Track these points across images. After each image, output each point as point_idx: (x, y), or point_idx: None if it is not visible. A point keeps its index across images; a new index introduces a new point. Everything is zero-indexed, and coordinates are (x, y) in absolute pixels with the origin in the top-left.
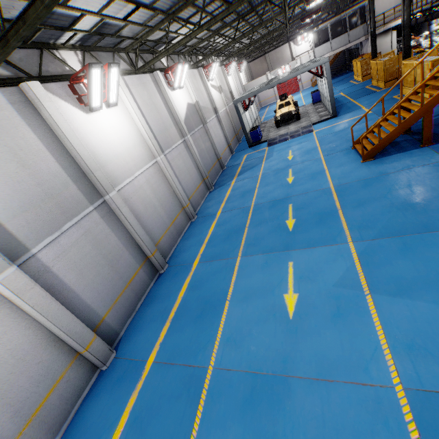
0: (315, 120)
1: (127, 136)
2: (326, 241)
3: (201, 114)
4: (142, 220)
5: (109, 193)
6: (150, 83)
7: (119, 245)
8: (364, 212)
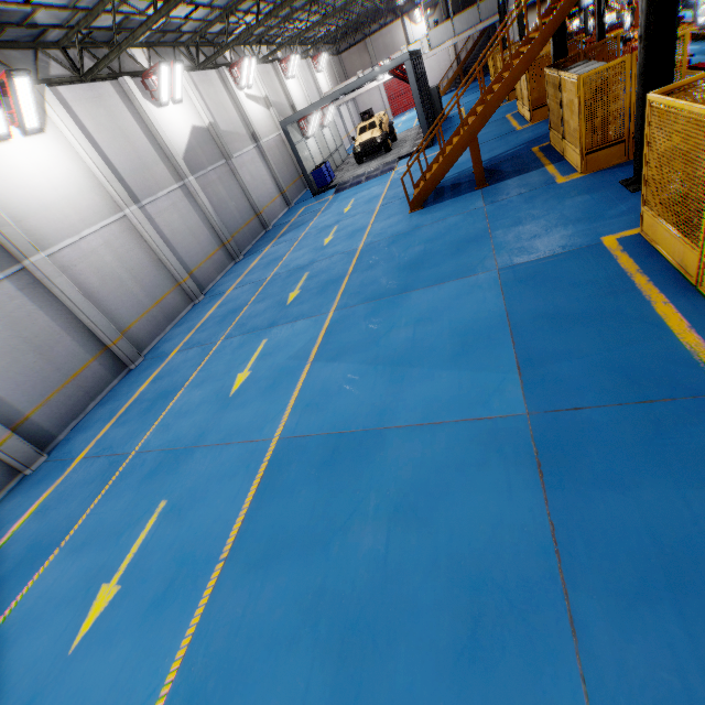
0: (404, 152)
1: (66, 177)
2: (312, 313)
3: (220, 144)
4: (96, 297)
5: (30, 257)
6: (112, 96)
7: (54, 327)
8: (367, 276)
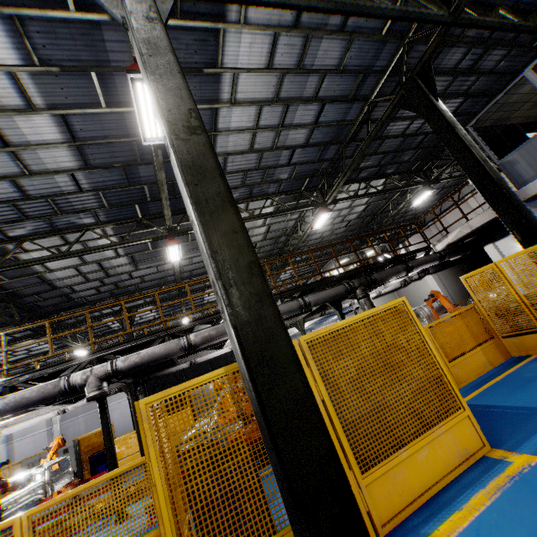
0: None
1: None
2: None
3: None
4: None
5: None
6: None
7: None
8: None
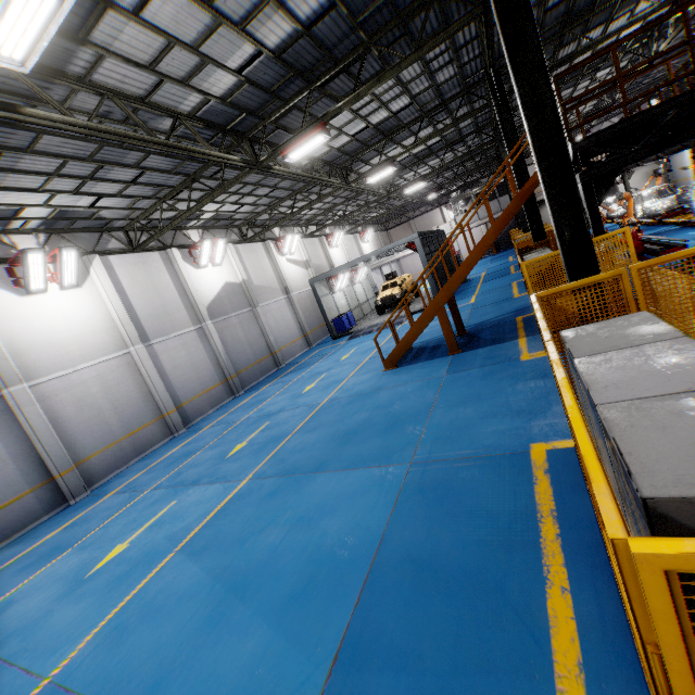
0: (417, 308)
1: (84, 321)
2: (232, 476)
3: (249, 296)
4: (65, 426)
5: (12, 386)
6: (157, 261)
7: (4, 454)
8: (303, 440)
